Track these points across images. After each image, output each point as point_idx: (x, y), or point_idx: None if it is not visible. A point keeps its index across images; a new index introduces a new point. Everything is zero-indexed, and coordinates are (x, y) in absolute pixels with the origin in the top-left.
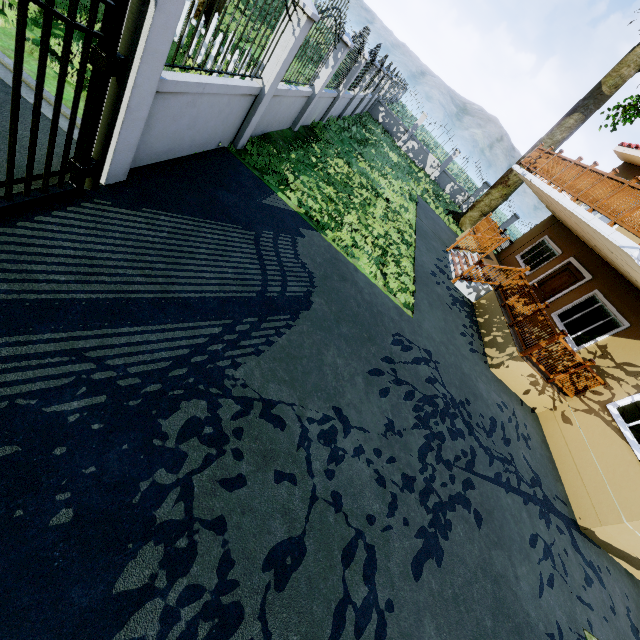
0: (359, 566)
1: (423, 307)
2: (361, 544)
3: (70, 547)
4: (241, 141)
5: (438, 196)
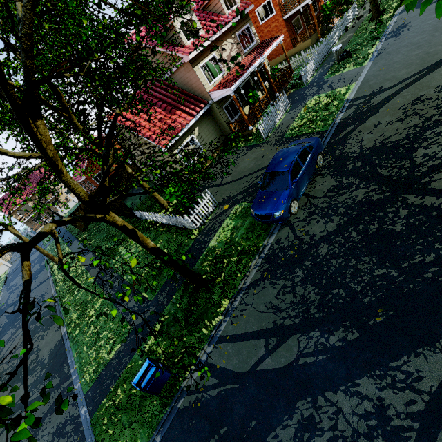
0: None
1: None
2: None
3: None
4: None
5: None
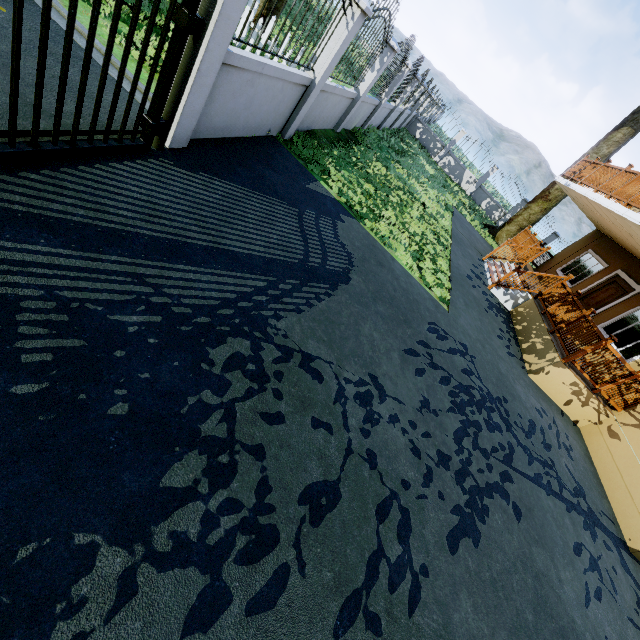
0: (393, 525)
1: (459, 304)
2: (395, 505)
3: (124, 436)
4: (289, 131)
5: (474, 210)
